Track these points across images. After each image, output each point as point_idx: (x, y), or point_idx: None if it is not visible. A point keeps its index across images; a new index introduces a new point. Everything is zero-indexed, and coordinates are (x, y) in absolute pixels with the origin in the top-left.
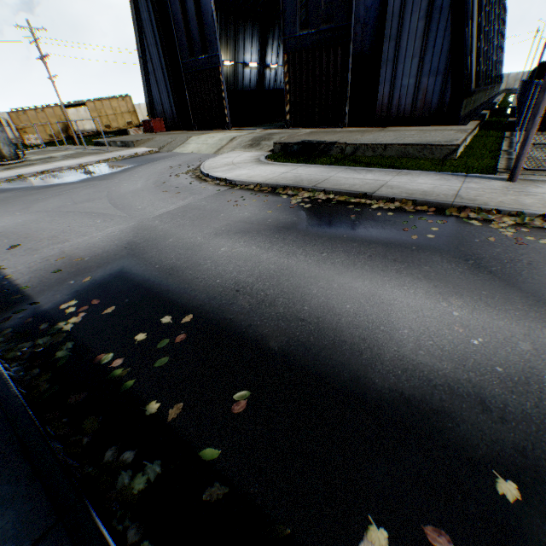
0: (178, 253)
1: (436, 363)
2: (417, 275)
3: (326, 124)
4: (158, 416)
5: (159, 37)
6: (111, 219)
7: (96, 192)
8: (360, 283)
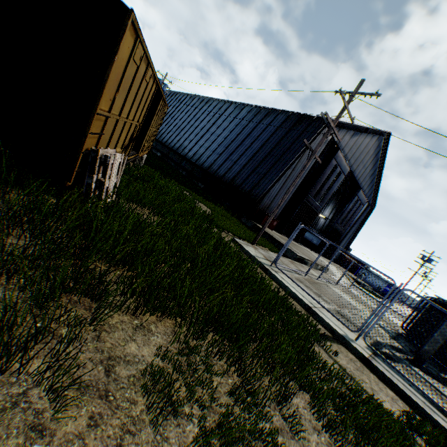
0: None
1: None
2: None
3: (322, 254)
4: None
5: (311, 168)
6: None
7: None
8: None
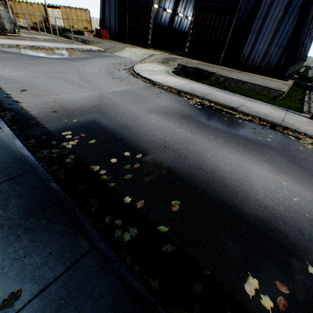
0: (127, 117)
1: (275, 206)
2: (263, 159)
3: (208, 61)
4: (131, 205)
5: None
6: (82, 87)
7: (70, 68)
8: (233, 157)
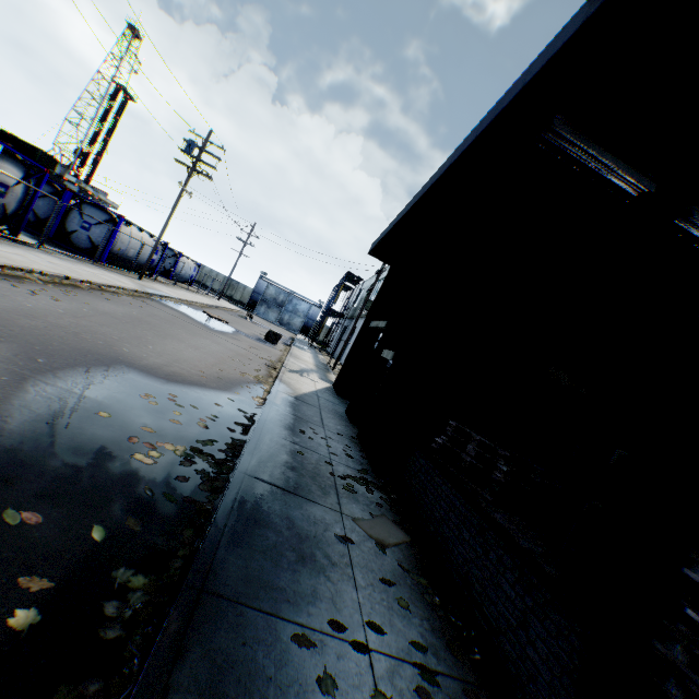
0: None
1: None
2: None
3: None
4: (46, 602)
5: None
6: None
7: None
8: None
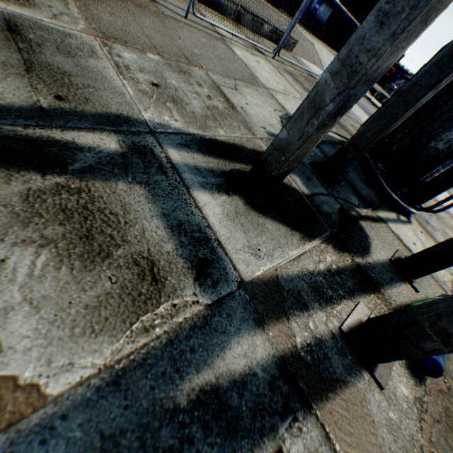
0: None
1: None
2: None
3: (333, 46)
4: None
5: None
6: None
7: None
8: None
